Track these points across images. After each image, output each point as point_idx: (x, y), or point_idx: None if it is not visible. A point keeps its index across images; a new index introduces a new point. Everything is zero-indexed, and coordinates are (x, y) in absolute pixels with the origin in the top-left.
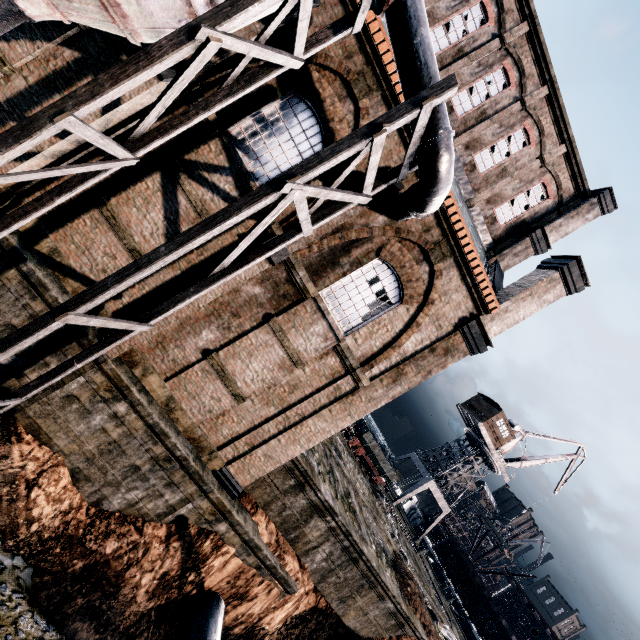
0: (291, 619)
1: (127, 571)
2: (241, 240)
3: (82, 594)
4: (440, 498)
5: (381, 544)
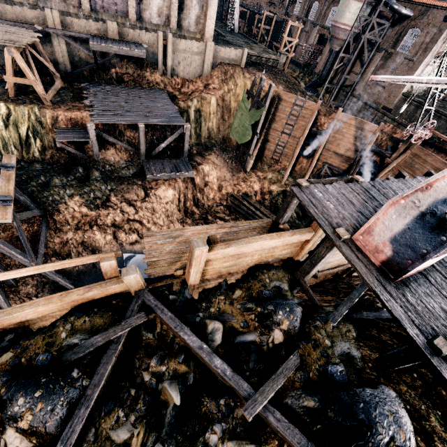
0: None
1: None
2: (364, 51)
3: None
4: None
5: None
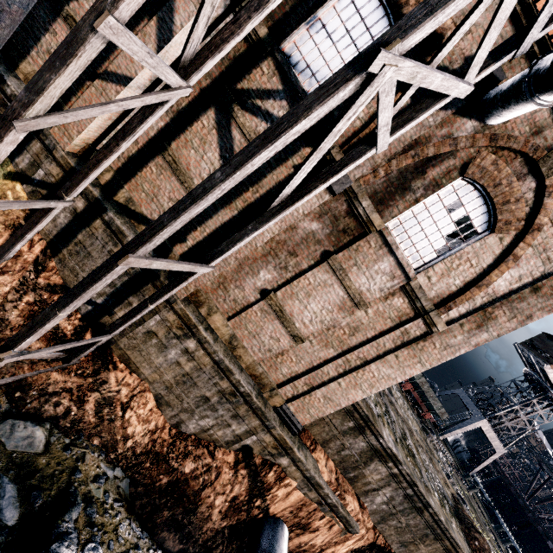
0: (350, 552)
1: (203, 491)
2: (305, 160)
3: (167, 507)
4: (493, 438)
5: (441, 489)
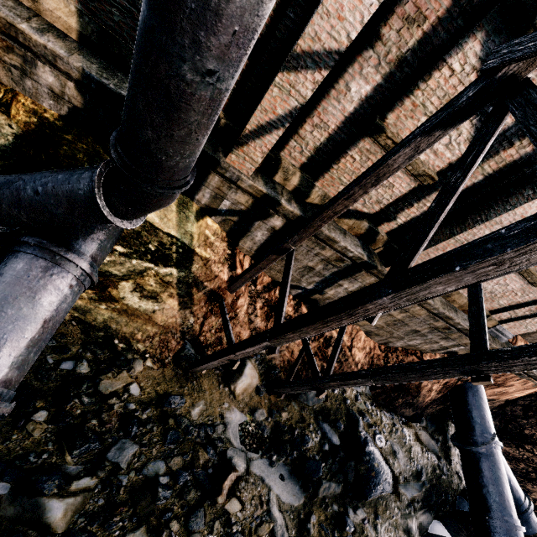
0: None
1: (421, 383)
2: None
3: (400, 397)
4: None
5: None
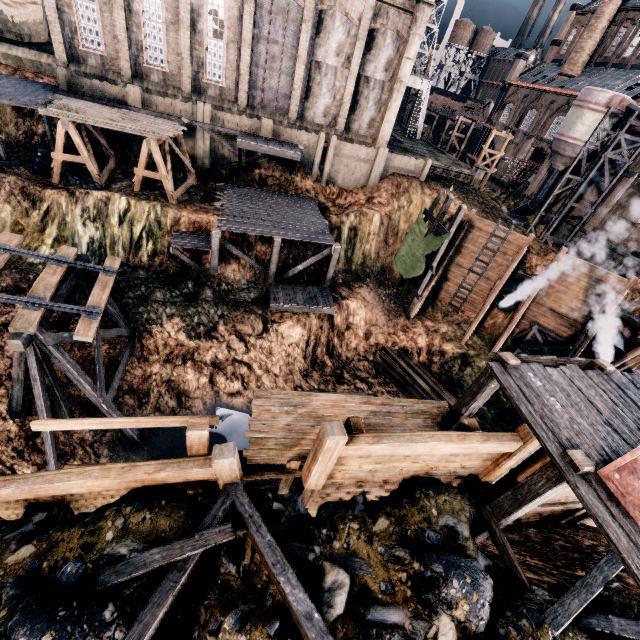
0: None
1: None
2: (604, 174)
3: None
4: None
5: None
